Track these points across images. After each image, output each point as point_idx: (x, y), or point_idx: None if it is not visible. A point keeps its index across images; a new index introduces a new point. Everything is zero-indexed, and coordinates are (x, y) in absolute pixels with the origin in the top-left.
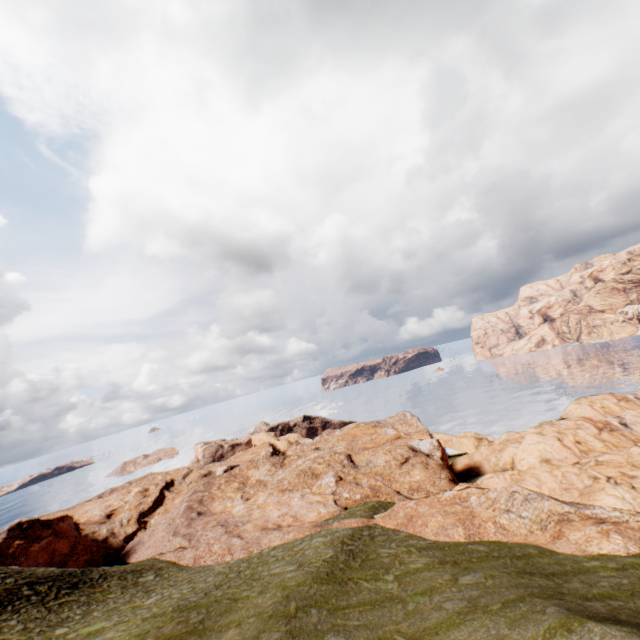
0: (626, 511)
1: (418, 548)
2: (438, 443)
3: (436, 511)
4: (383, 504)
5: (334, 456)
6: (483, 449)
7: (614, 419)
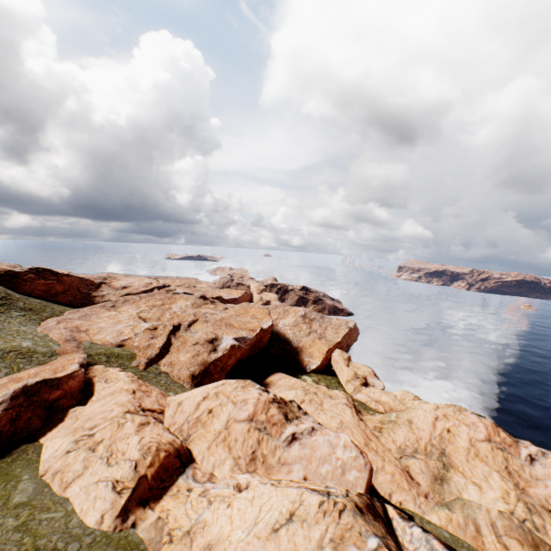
0: None
1: None
2: (230, 347)
3: (45, 368)
4: (123, 356)
5: (188, 316)
6: (294, 380)
7: (301, 428)
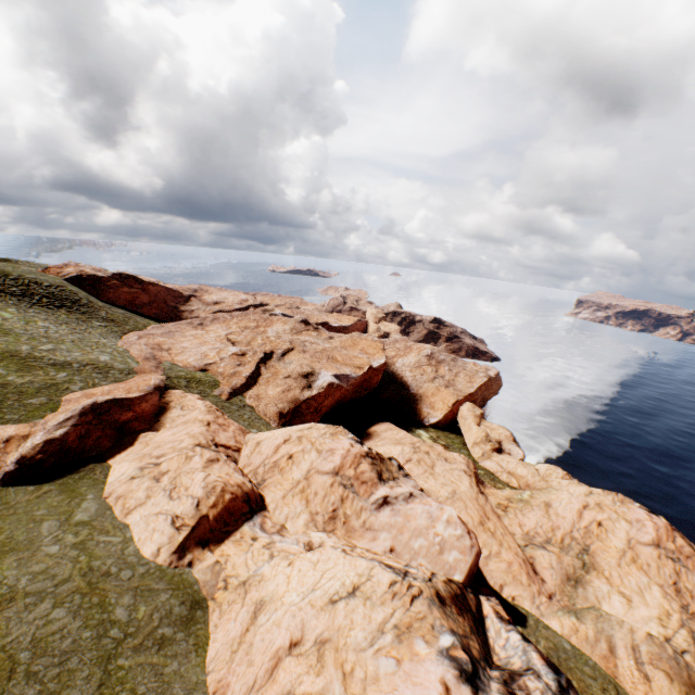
0: (27, 449)
1: (56, 383)
2: (327, 386)
3: (119, 387)
4: (205, 382)
5: (283, 343)
6: (404, 433)
7: (396, 491)
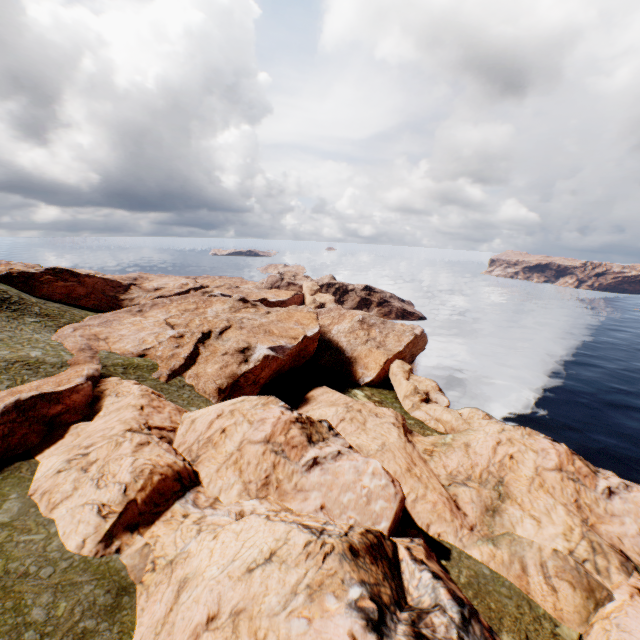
0: None
1: None
2: (263, 358)
3: (49, 381)
4: (143, 367)
5: (220, 321)
6: (338, 395)
7: (325, 451)
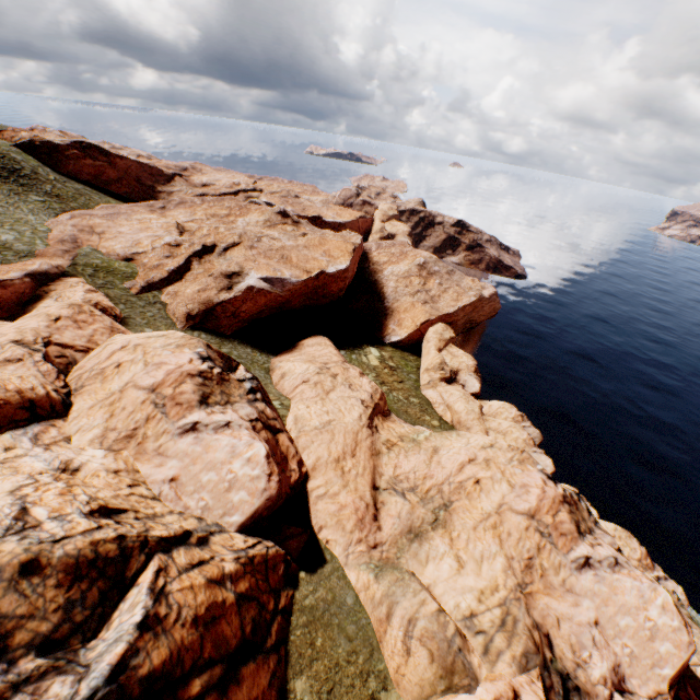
0: None
1: None
2: (246, 289)
3: None
4: (118, 273)
5: (231, 236)
6: (328, 351)
7: (211, 419)
